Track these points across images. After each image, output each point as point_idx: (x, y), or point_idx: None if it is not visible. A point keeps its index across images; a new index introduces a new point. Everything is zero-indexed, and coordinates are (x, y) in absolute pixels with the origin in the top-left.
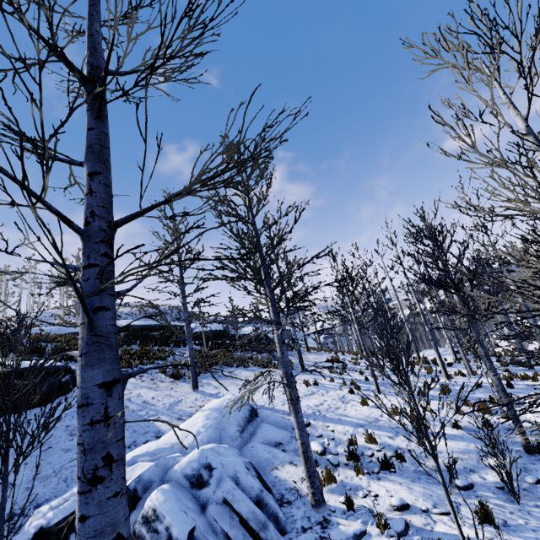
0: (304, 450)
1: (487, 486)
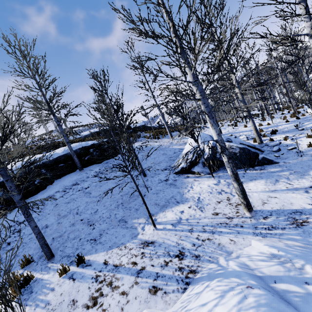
0: (255, 128)
1: (308, 128)
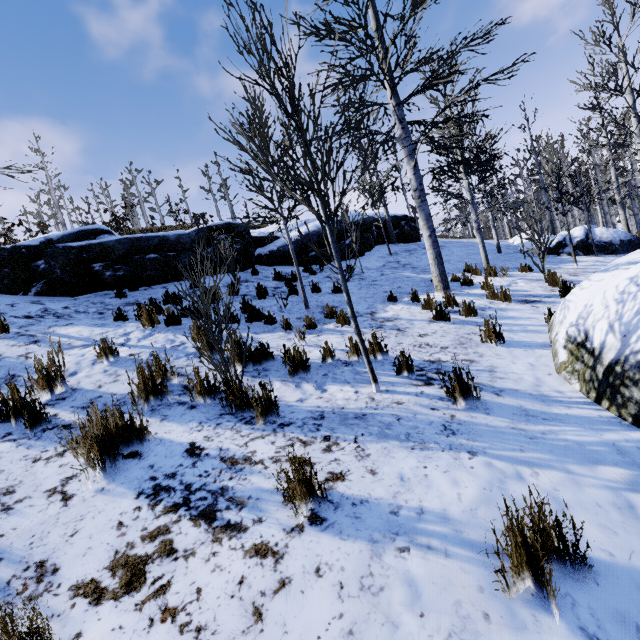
0: (627, 224)
1: None
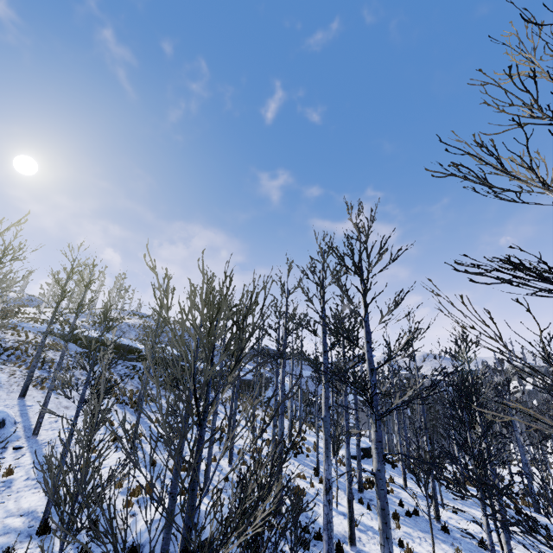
0: None
1: None
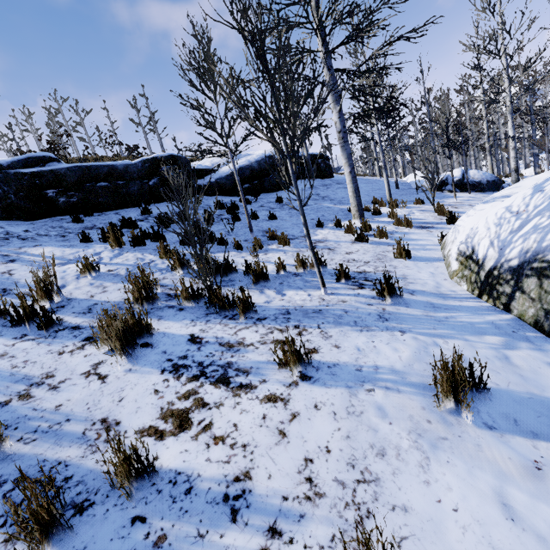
0: (492, 167)
1: None
